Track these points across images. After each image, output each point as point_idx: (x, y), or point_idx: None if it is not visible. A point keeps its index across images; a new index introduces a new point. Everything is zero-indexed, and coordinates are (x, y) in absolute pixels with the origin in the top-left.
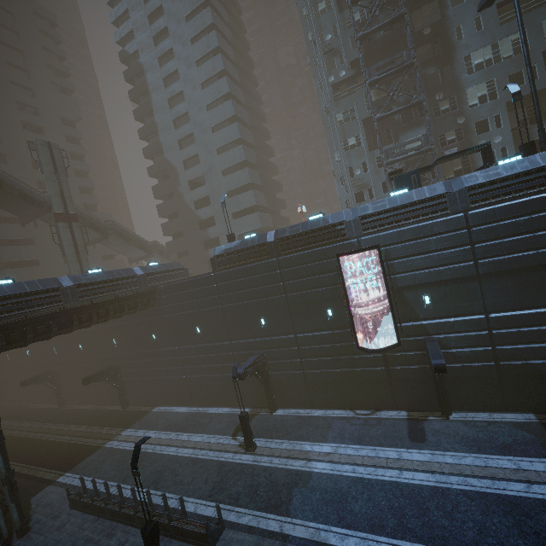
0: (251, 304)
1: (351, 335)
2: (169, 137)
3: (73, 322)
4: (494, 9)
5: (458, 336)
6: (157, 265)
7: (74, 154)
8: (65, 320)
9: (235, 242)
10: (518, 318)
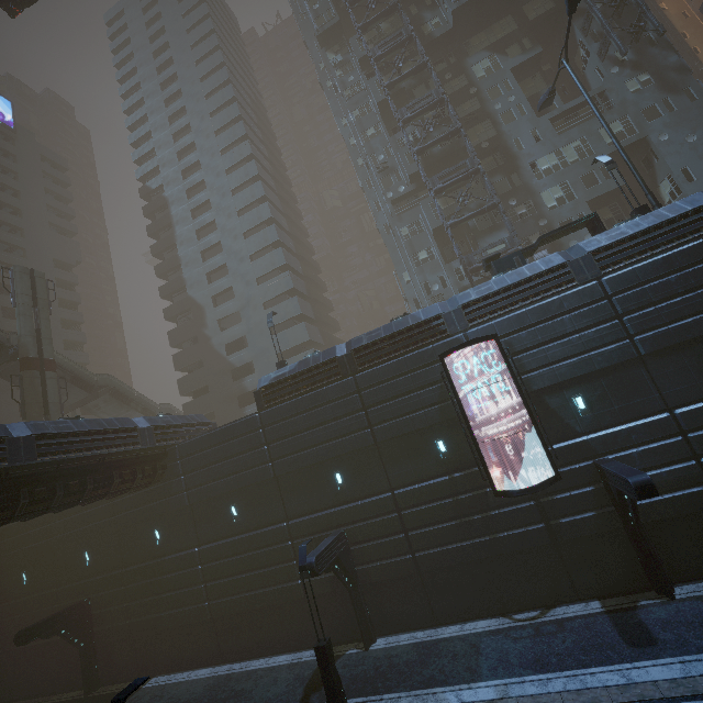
0: (318, 451)
1: (481, 477)
2: (195, 271)
3: (19, 500)
4: (548, 123)
5: (641, 451)
6: (171, 417)
7: (64, 302)
8: (4, 495)
9: (291, 365)
10: None
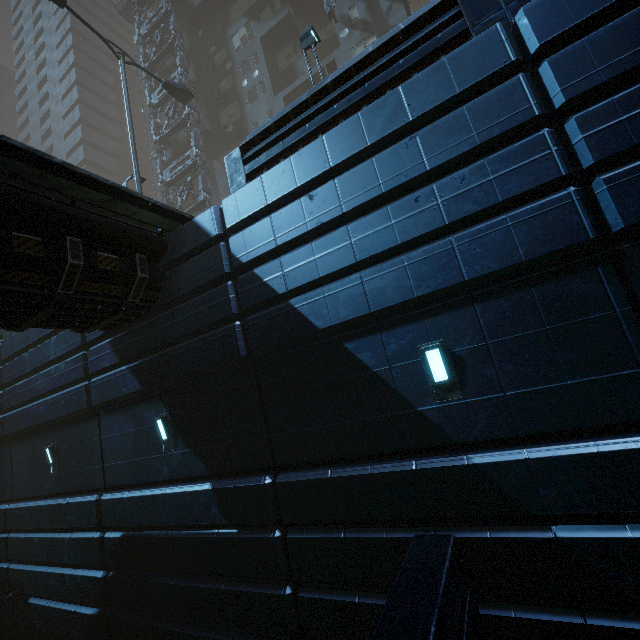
0: None
1: None
2: None
3: None
4: (281, 103)
5: None
6: None
7: None
8: None
9: None
10: (22, 515)
